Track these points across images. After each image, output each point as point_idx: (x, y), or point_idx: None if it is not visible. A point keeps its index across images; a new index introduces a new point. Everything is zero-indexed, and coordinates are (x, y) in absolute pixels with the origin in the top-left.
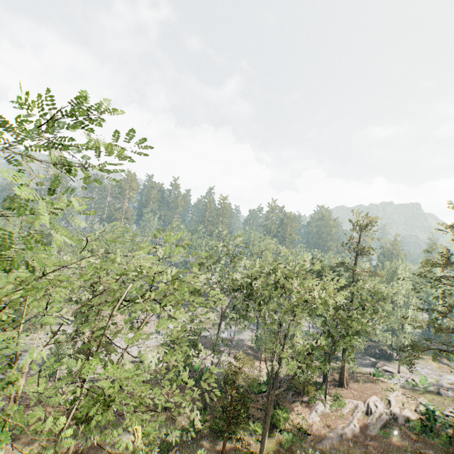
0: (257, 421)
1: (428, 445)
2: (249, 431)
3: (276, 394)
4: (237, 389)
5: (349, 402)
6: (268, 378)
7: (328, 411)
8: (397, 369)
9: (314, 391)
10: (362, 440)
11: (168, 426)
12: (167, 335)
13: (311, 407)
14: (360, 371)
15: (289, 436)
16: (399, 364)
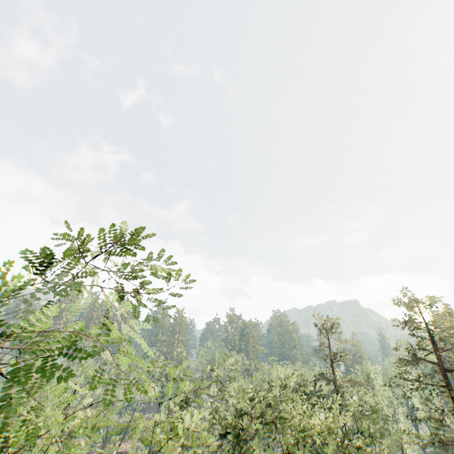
0: None
1: None
2: None
3: None
4: None
5: None
6: None
7: None
8: None
9: None
10: None
11: None
12: None
13: None
14: None
15: None
16: None
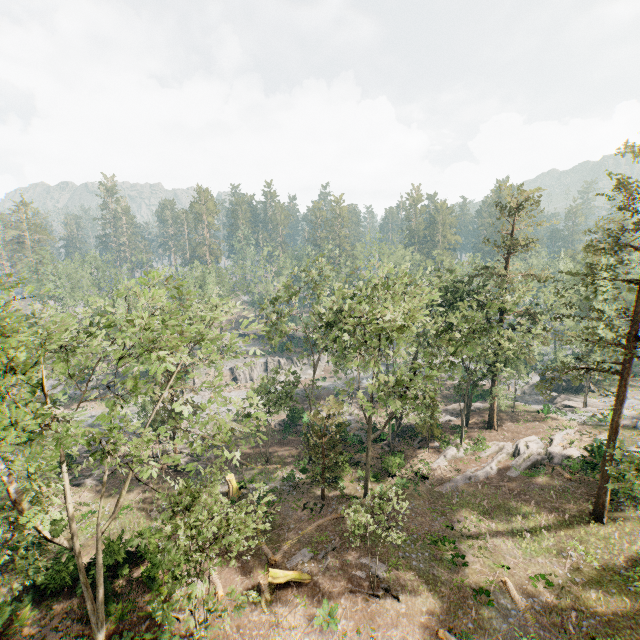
0: (370, 469)
1: (584, 484)
2: (357, 479)
3: (373, 438)
4: (331, 437)
5: (493, 445)
6: (391, 425)
7: (462, 456)
8: (584, 403)
9: (450, 436)
10: (495, 483)
11: (268, 478)
12: (253, 388)
13: (440, 452)
14: (525, 409)
15: (403, 481)
16: (586, 397)
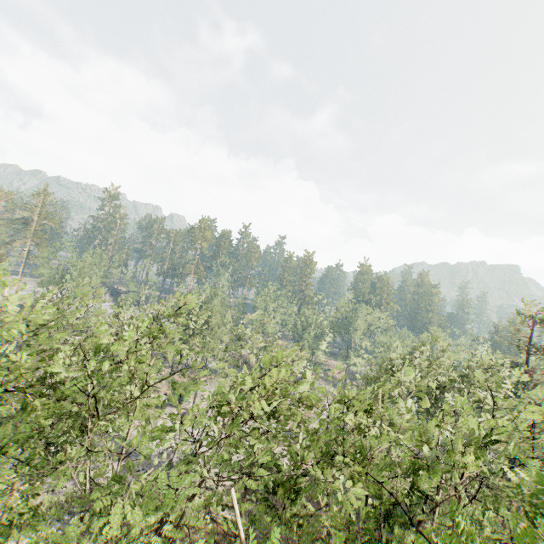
0: None
1: None
2: None
3: None
4: None
5: None
6: None
7: None
8: None
9: None
10: None
11: None
12: None
13: None
14: None
15: None
16: None
